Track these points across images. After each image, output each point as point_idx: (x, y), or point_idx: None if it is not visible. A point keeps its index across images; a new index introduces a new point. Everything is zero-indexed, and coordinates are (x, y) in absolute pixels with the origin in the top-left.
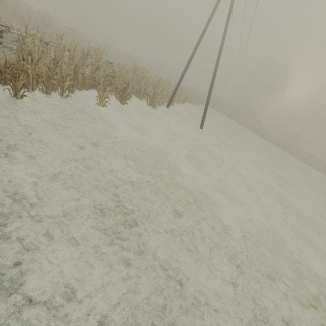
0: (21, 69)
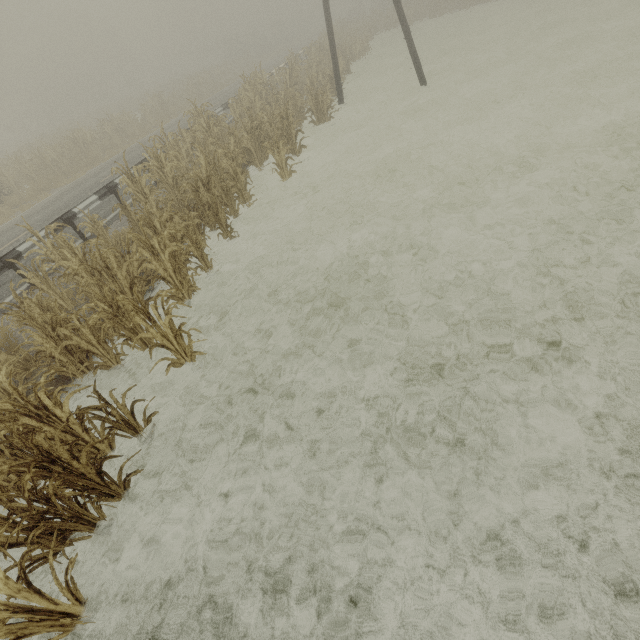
0: (214, 200)
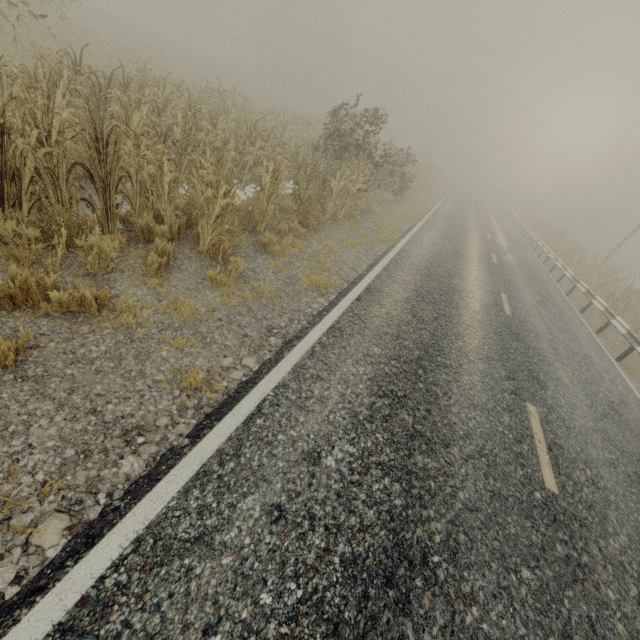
0: None
